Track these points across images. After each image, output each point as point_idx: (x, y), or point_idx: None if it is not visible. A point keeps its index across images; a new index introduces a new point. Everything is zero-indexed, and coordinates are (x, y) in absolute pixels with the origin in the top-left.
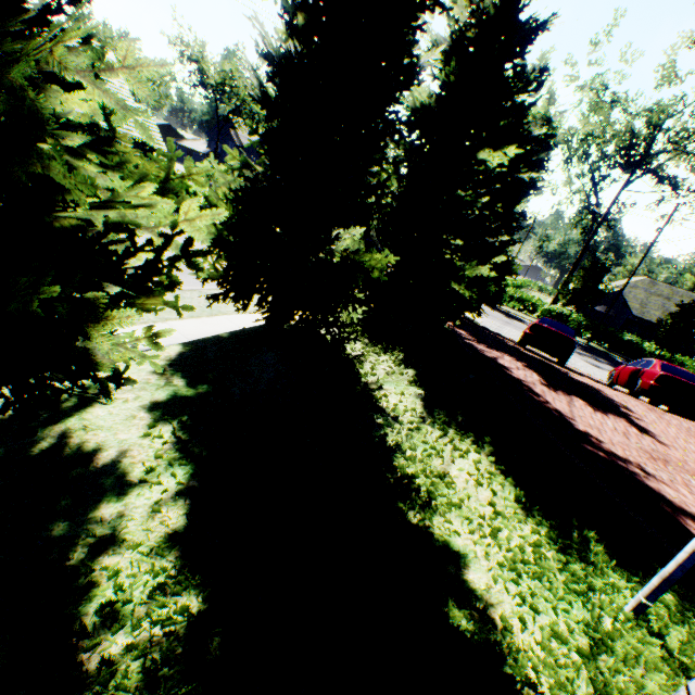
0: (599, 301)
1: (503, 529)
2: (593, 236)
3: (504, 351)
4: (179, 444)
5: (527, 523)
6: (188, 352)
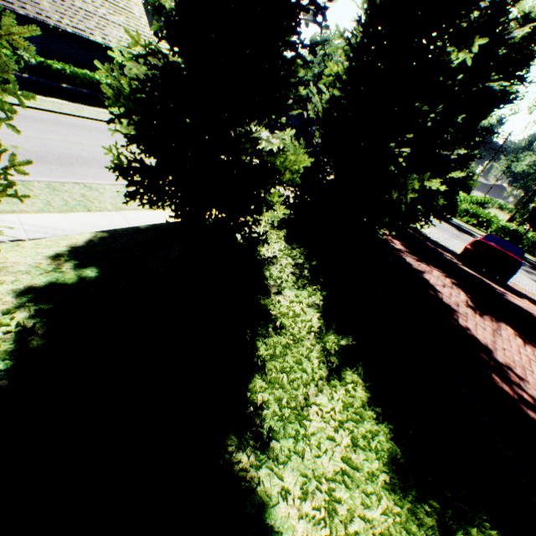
0: None
1: (347, 500)
2: None
3: (436, 265)
4: (23, 335)
5: (382, 498)
6: (97, 240)
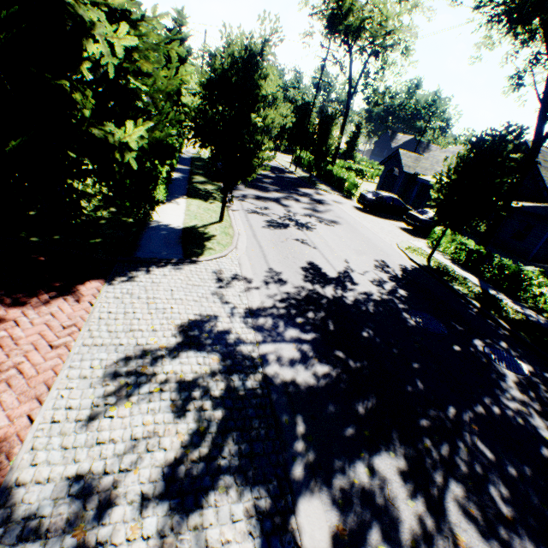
0: (391, 164)
1: None
2: (348, 99)
3: None
4: None
5: None
6: None
